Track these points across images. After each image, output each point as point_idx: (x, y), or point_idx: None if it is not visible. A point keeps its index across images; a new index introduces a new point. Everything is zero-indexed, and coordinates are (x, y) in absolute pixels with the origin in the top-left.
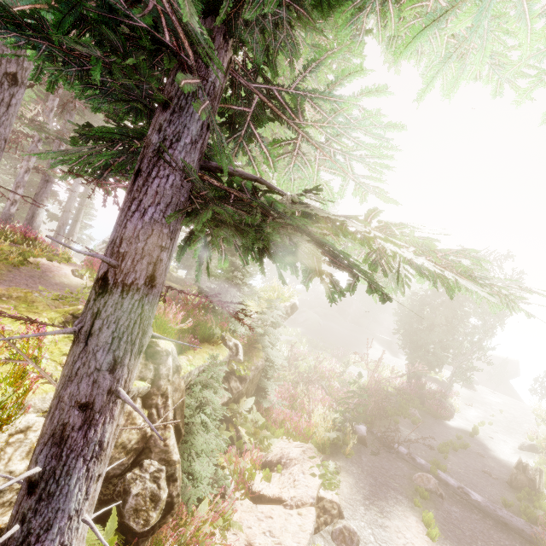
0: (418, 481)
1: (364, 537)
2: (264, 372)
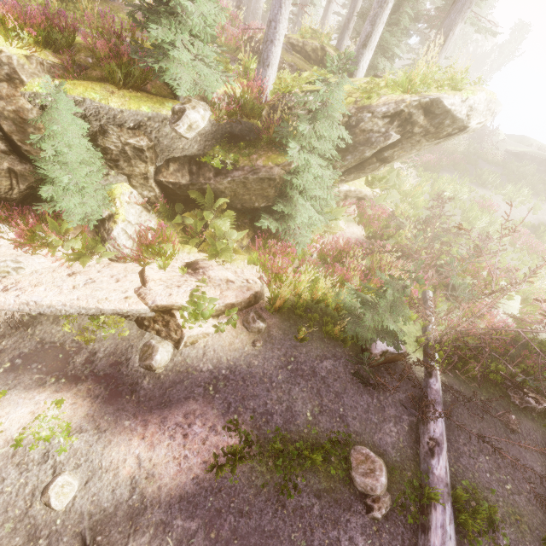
0: (355, 455)
1: (166, 375)
2: (281, 188)
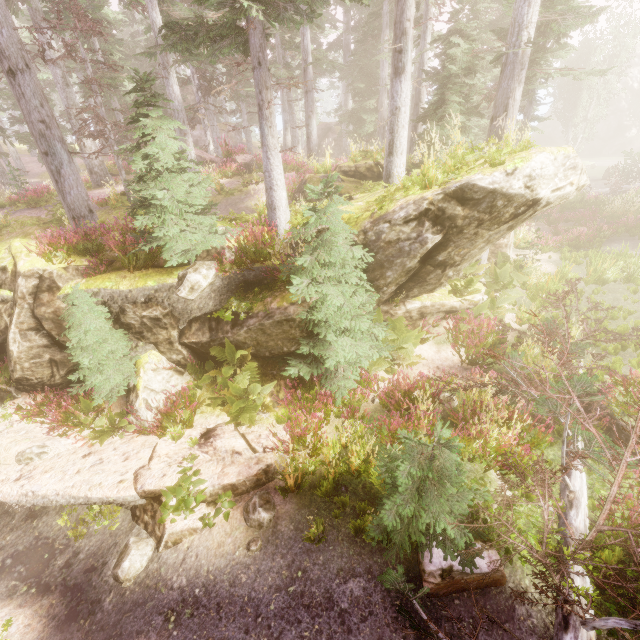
0: None
1: (132, 591)
2: (305, 327)
